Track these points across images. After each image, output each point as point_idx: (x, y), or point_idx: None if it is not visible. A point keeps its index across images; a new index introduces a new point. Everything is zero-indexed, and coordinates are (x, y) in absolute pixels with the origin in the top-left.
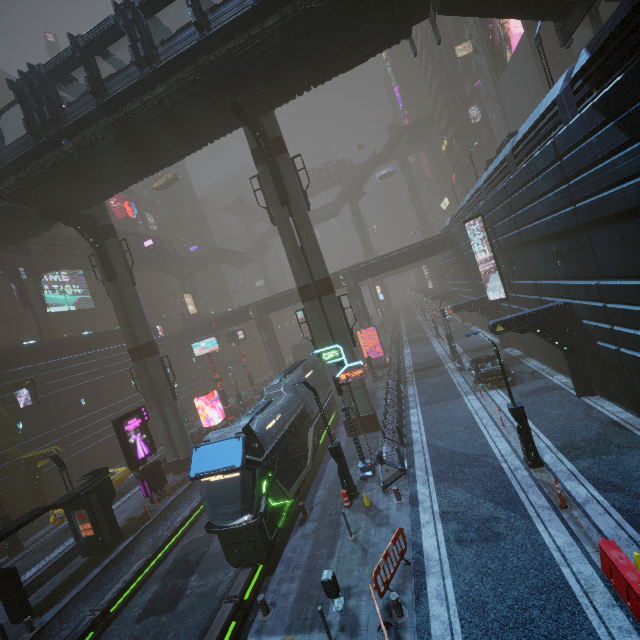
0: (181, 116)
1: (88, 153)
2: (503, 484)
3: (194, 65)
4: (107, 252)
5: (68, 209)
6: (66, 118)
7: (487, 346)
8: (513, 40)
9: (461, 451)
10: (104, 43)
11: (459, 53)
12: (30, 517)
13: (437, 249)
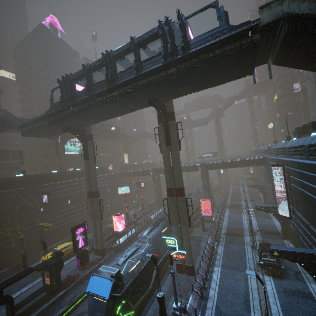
0: (124, 102)
1: (82, 112)
2: None
3: (132, 85)
4: (87, 146)
5: (75, 127)
6: (76, 97)
7: (274, 232)
8: None
9: None
10: (96, 68)
11: None
12: (24, 274)
13: (256, 163)
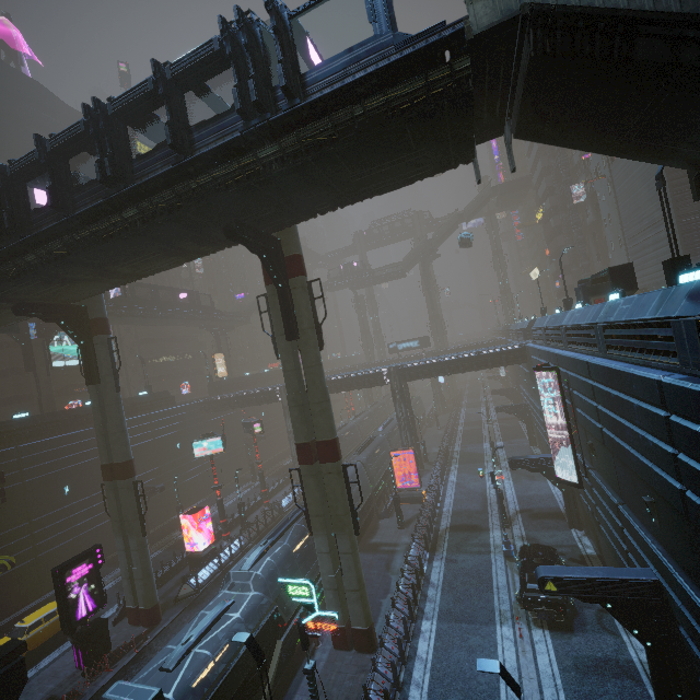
0: (164, 235)
1: (55, 265)
2: None
3: (171, 190)
4: (93, 350)
5: (52, 302)
6: (31, 225)
7: (551, 512)
8: None
9: None
10: (77, 147)
11: None
12: None
13: (506, 361)
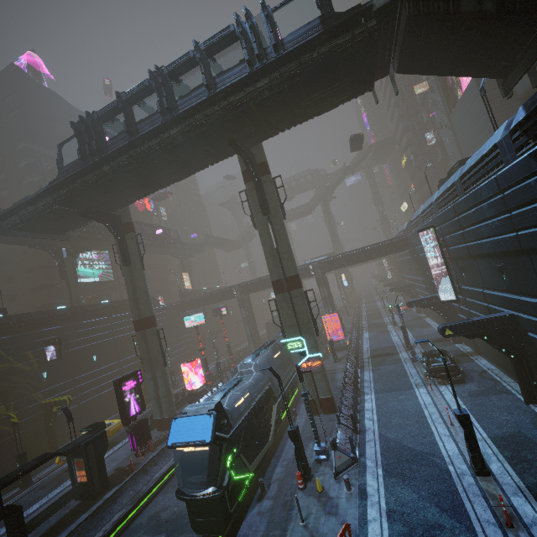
0: (190, 148)
1: (120, 173)
2: (449, 489)
3: (202, 113)
4: (126, 243)
5: (101, 210)
6: (107, 148)
7: (439, 339)
8: (464, 81)
9: (410, 446)
10: (140, 97)
11: (417, 90)
12: (39, 462)
13: (395, 249)
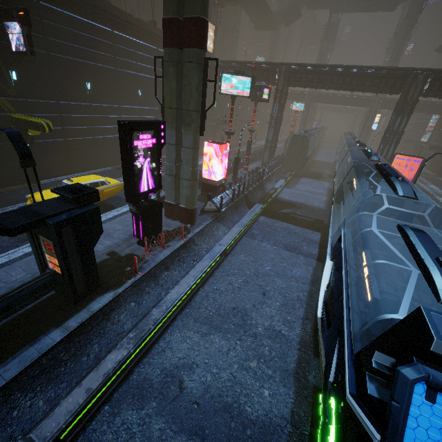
0: None
1: None
2: None
3: None
4: None
5: None
6: None
7: None
8: None
9: None
10: None
11: None
12: None
13: None
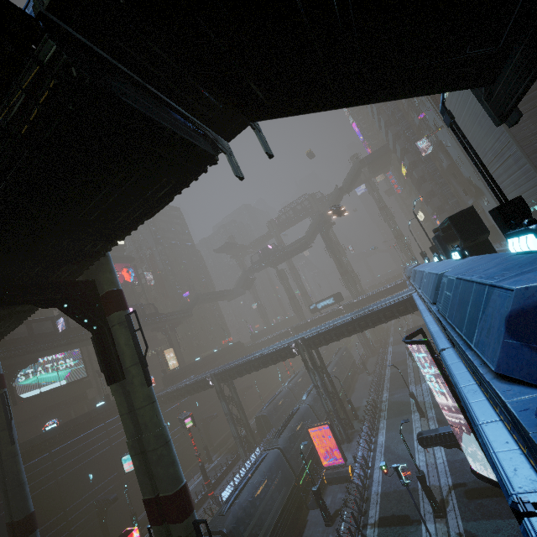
0: None
1: None
2: None
3: None
4: None
5: None
6: None
7: (489, 486)
8: None
9: None
10: None
11: None
12: None
13: (398, 313)
